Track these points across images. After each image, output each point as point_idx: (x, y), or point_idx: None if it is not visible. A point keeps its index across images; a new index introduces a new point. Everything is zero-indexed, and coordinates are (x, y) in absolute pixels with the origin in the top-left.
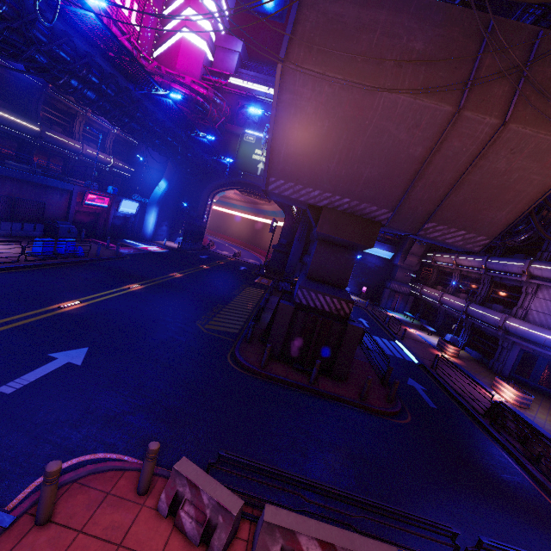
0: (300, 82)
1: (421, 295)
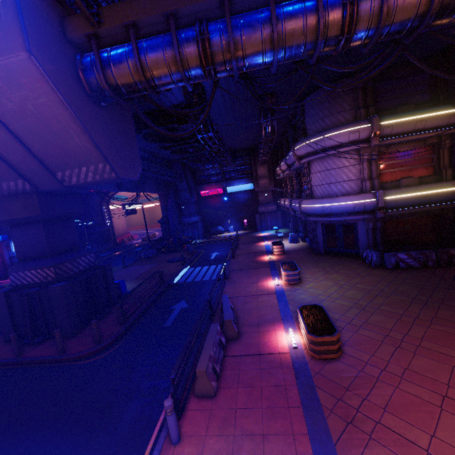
0: None
1: (282, 207)
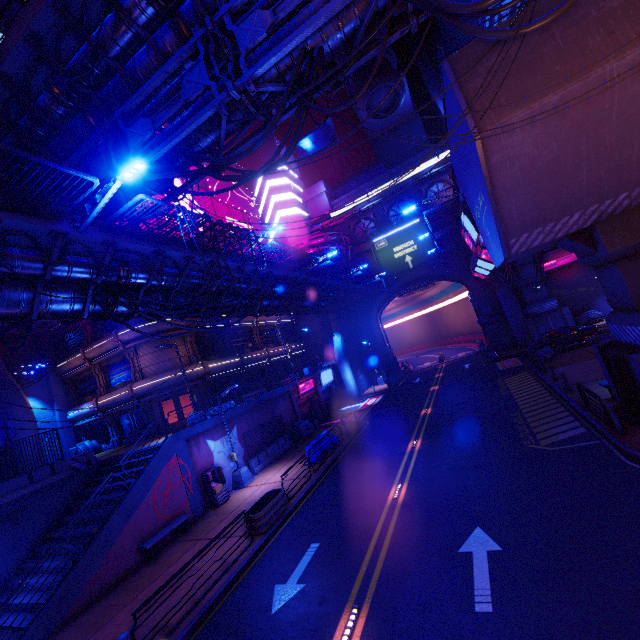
0: (505, 135)
1: None
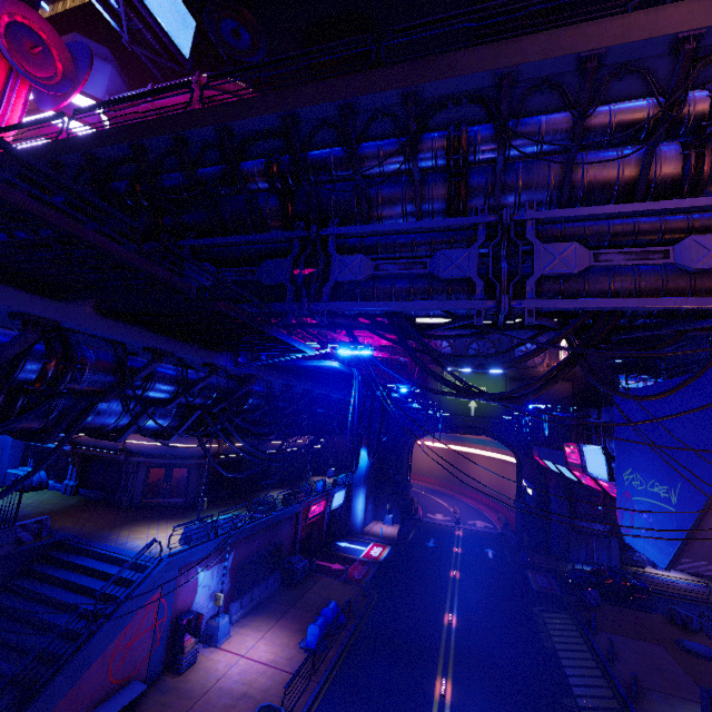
0: None
1: None
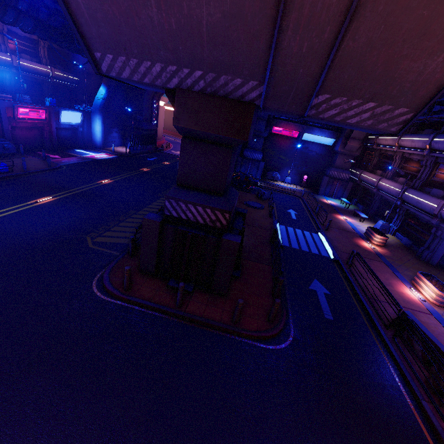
0: None
1: (360, 181)
